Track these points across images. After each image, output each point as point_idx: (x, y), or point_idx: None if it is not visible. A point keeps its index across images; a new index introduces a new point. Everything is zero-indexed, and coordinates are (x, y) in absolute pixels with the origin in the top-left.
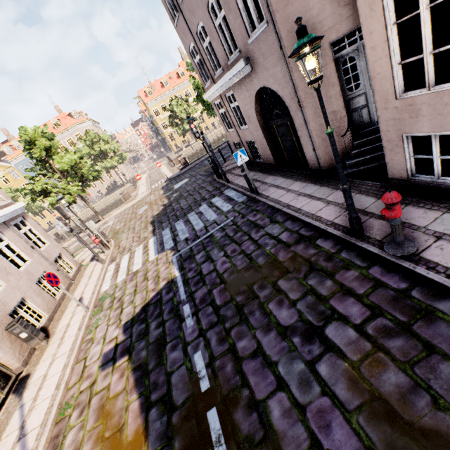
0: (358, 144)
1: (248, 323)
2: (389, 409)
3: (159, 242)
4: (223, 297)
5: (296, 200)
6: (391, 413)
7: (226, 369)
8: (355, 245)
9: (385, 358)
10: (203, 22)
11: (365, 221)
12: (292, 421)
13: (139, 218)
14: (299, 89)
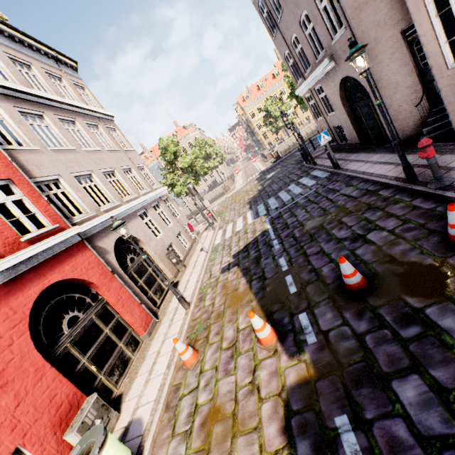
0: (436, 111)
1: (316, 241)
2: (392, 259)
3: (255, 213)
4: (301, 232)
5: (371, 167)
6: (392, 260)
7: (299, 261)
8: (408, 189)
9: (400, 241)
10: (296, 34)
11: (422, 172)
12: (334, 272)
13: (238, 202)
14: (374, 74)
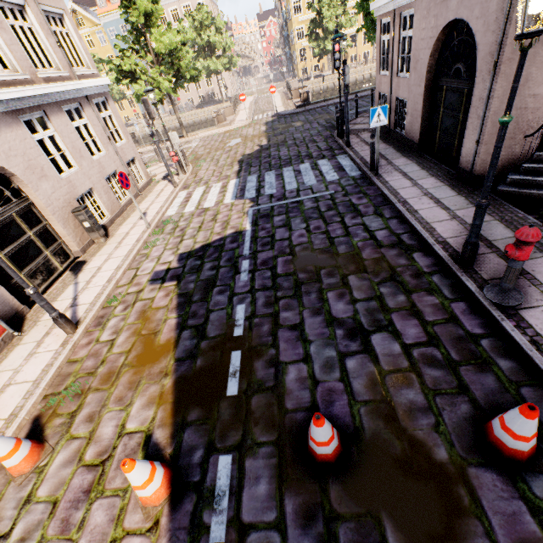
0: (541, 157)
1: (300, 300)
2: (392, 414)
3: (240, 187)
4: (286, 268)
5: (418, 199)
6: (392, 416)
7: (263, 328)
8: (454, 274)
9: (414, 379)
10: None
11: (483, 254)
12: (302, 387)
13: (227, 151)
14: (507, 41)
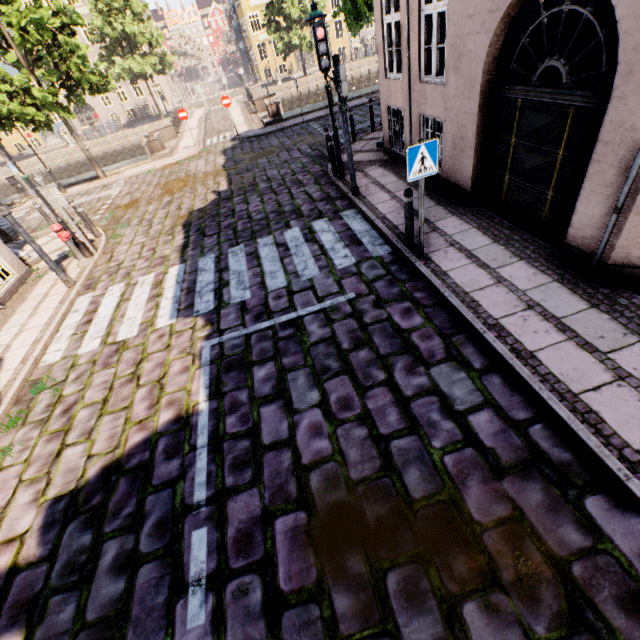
0: None
1: None
2: None
3: (186, 284)
4: (297, 567)
5: (521, 318)
6: None
7: None
8: None
9: None
10: None
11: None
12: None
13: (166, 203)
14: None
